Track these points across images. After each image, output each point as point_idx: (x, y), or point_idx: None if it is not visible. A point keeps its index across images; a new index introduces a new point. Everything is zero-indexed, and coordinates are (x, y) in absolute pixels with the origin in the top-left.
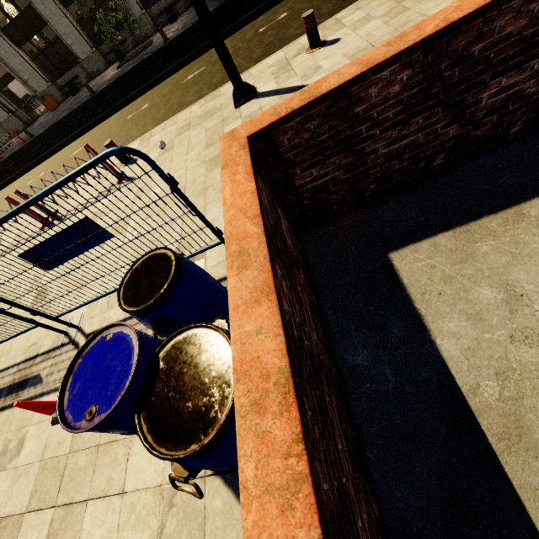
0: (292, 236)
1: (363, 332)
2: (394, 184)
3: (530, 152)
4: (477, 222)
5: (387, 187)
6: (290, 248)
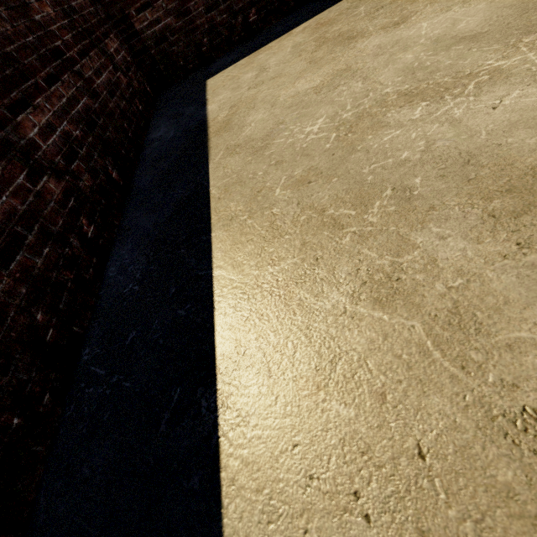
0: (134, 70)
1: (169, 121)
2: (224, 40)
3: (314, 4)
4: (265, 46)
5: (220, 43)
6: (109, 52)
